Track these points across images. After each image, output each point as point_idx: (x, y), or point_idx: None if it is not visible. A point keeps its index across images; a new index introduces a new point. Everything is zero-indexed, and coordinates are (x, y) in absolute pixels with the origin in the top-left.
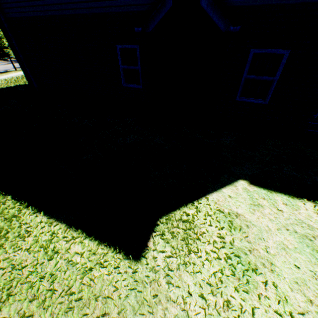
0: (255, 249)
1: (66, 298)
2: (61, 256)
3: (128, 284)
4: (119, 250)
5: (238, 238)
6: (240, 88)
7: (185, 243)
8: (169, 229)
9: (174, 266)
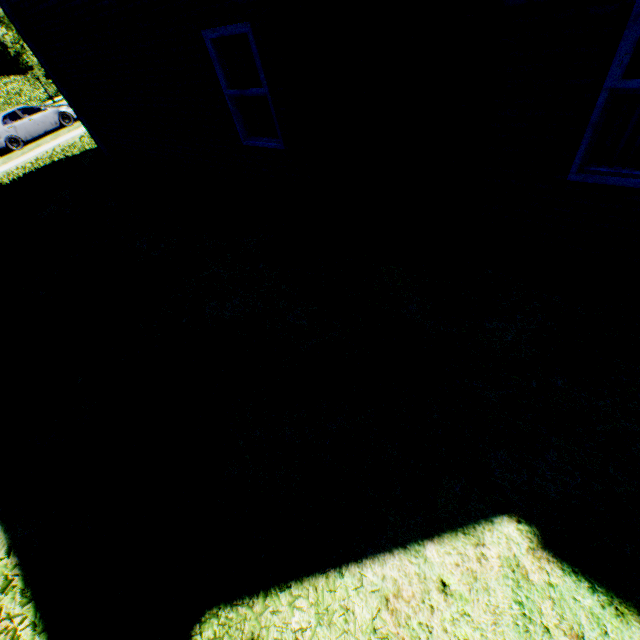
0: None
1: None
2: None
3: None
4: None
5: None
6: (586, 136)
7: None
8: None
9: None
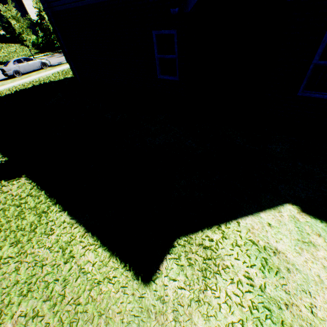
0: (295, 305)
1: (73, 307)
2: (76, 261)
3: (133, 309)
4: (130, 267)
5: (272, 284)
6: (305, 79)
7: (202, 275)
8: (186, 254)
9: (185, 301)
